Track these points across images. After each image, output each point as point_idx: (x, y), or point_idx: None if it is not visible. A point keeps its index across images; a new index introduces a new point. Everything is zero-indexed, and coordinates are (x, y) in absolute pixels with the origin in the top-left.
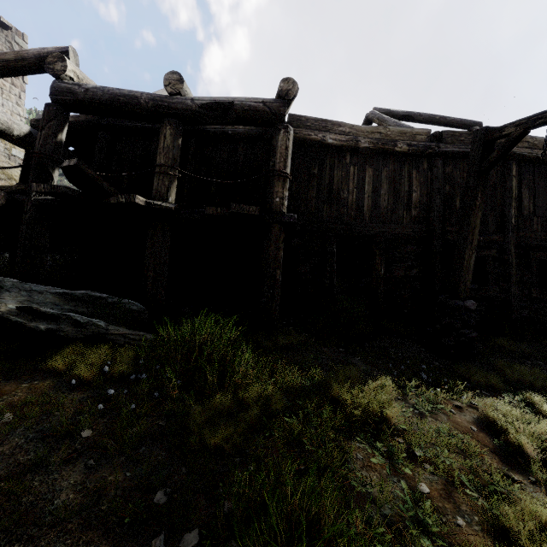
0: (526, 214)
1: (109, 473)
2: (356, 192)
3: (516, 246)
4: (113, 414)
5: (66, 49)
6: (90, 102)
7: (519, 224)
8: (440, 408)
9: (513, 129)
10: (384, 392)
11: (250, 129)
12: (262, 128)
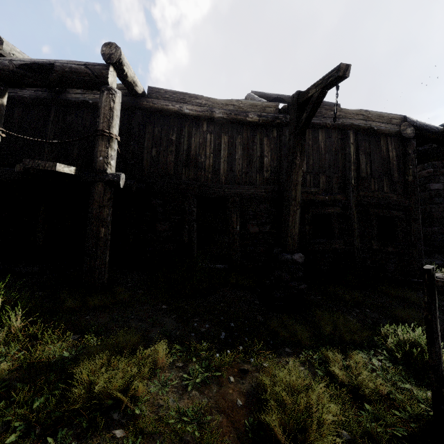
0: (364, 176)
1: None
2: (213, 157)
3: (358, 204)
4: None
5: None
6: None
7: (359, 185)
8: (219, 376)
9: (314, 90)
10: (147, 363)
11: None
12: (122, 98)
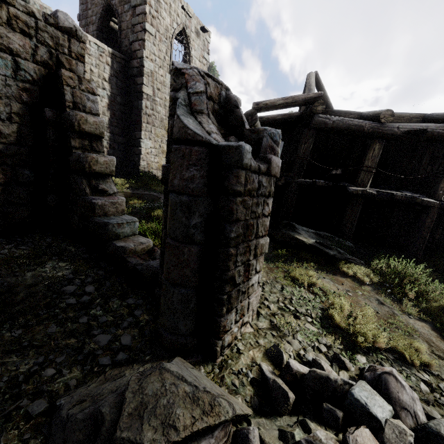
0: None
1: (419, 322)
2: None
3: None
4: (391, 299)
5: (320, 94)
6: (333, 128)
7: None
8: None
9: None
10: None
11: None
12: None
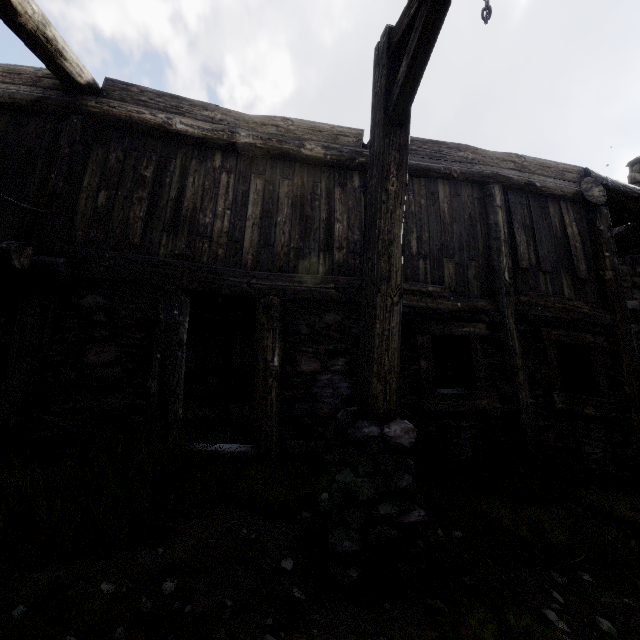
0: (525, 266)
1: None
2: (231, 216)
3: (518, 319)
4: None
5: None
6: None
7: (517, 283)
8: None
9: None
10: None
11: (17, 90)
12: (44, 92)
